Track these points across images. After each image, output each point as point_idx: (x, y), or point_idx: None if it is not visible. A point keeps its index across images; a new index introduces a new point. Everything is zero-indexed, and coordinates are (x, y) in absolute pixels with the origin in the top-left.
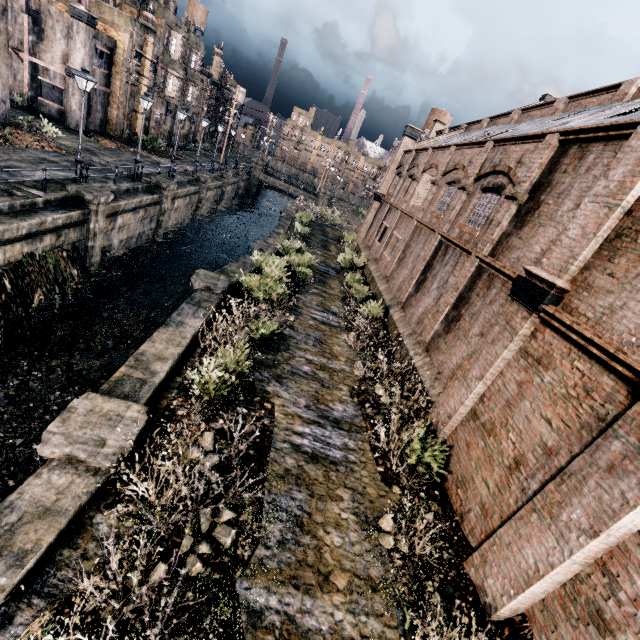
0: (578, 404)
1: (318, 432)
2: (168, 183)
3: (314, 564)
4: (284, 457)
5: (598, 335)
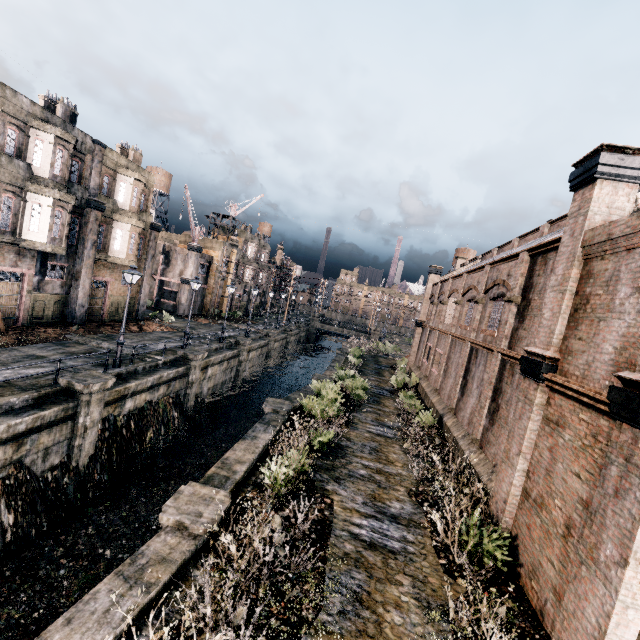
0: (592, 450)
1: (375, 524)
2: (245, 340)
3: (374, 636)
4: (343, 543)
5: (582, 386)
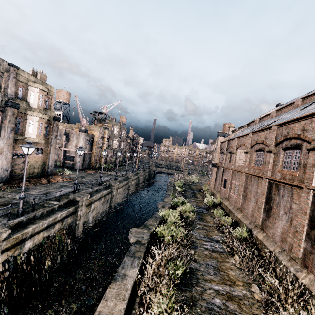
0: None
1: None
2: (114, 182)
3: None
4: None
5: None
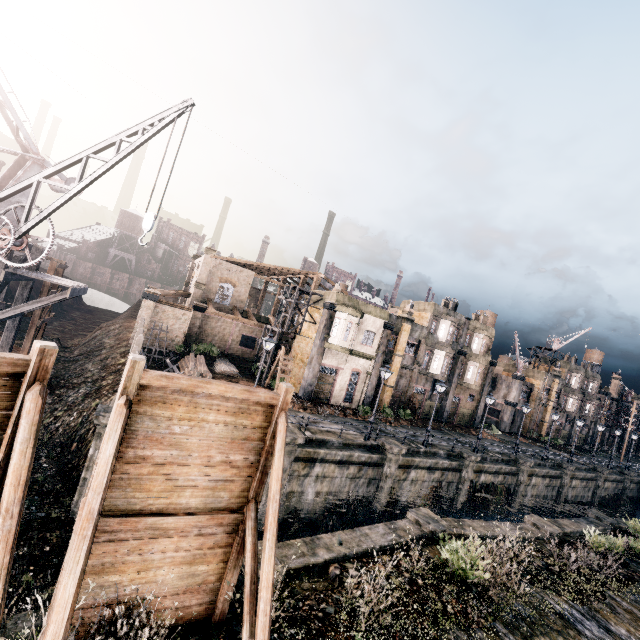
0: None
1: None
2: (567, 465)
3: None
4: None
5: None
